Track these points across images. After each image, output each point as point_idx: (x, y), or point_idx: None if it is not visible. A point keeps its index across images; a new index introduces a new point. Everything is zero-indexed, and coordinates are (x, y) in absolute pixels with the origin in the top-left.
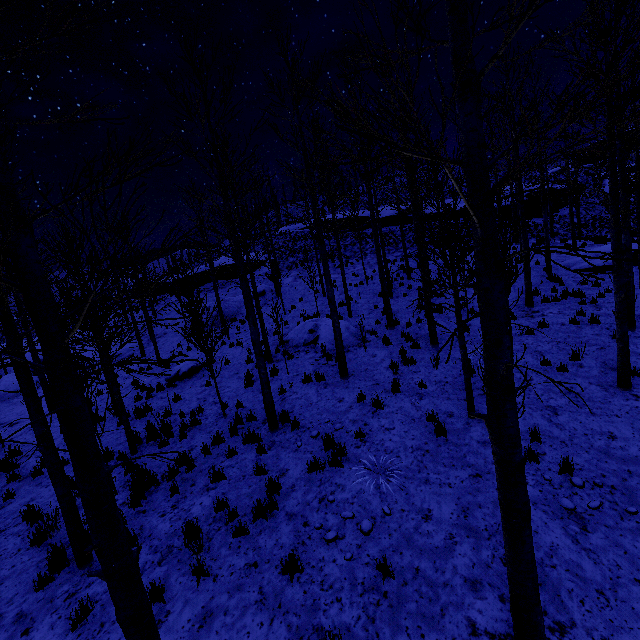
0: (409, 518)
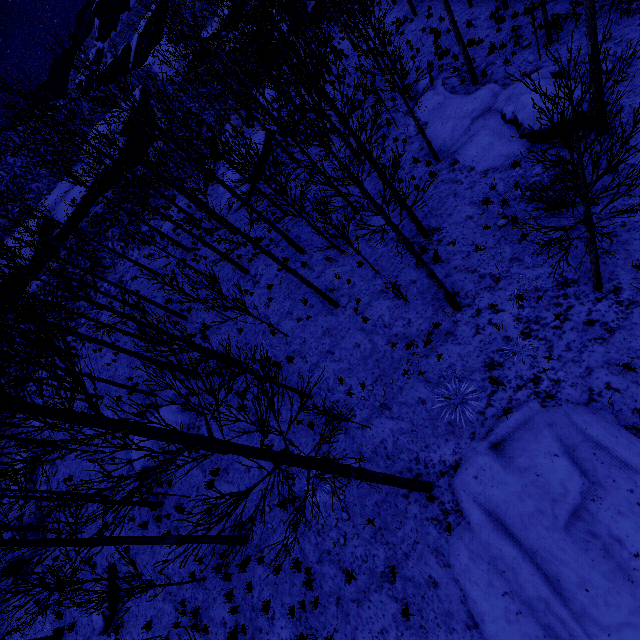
0: (352, 487)
